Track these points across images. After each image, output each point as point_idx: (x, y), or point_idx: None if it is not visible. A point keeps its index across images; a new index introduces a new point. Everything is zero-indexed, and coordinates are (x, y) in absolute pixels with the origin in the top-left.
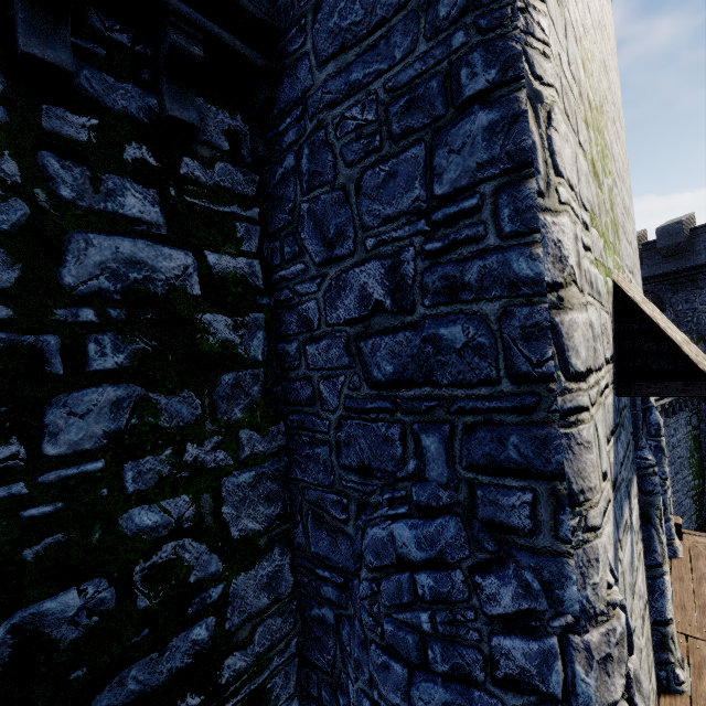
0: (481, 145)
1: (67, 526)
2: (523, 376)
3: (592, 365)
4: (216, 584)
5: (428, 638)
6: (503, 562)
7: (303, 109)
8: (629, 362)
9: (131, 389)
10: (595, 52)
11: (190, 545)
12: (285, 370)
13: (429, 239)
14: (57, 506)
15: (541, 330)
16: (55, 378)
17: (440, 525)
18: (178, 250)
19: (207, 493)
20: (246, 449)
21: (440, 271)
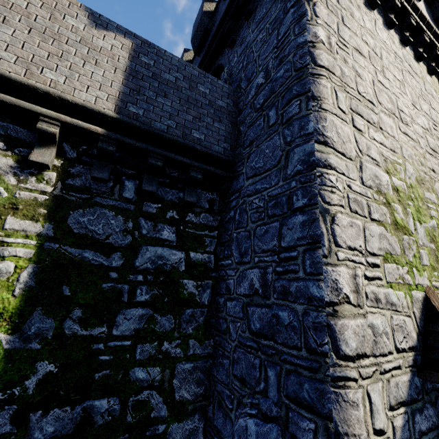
0: (299, 229)
1: (112, 368)
2: (312, 350)
3: (369, 352)
4: (162, 423)
5: None
6: None
7: (239, 194)
8: (430, 354)
9: (148, 311)
10: (413, 153)
11: (155, 395)
12: (217, 311)
13: (278, 265)
14: (111, 357)
15: (322, 326)
16: (123, 302)
17: (269, 428)
18: (179, 251)
19: (168, 369)
20: (191, 350)
21: (281, 282)
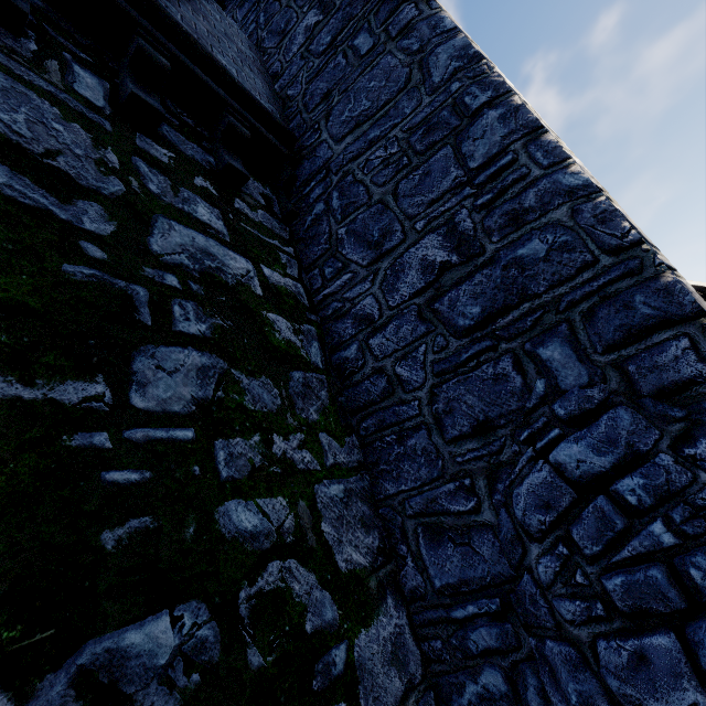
0: (499, 126)
1: (156, 508)
2: (616, 248)
3: None
4: (337, 642)
5: (677, 558)
6: (701, 423)
7: (327, 171)
8: None
9: (214, 360)
10: None
11: (297, 571)
12: (346, 378)
13: (478, 197)
14: (144, 476)
15: (610, 213)
16: (144, 327)
17: (609, 419)
18: (240, 257)
19: (303, 501)
20: (329, 456)
21: (499, 212)
